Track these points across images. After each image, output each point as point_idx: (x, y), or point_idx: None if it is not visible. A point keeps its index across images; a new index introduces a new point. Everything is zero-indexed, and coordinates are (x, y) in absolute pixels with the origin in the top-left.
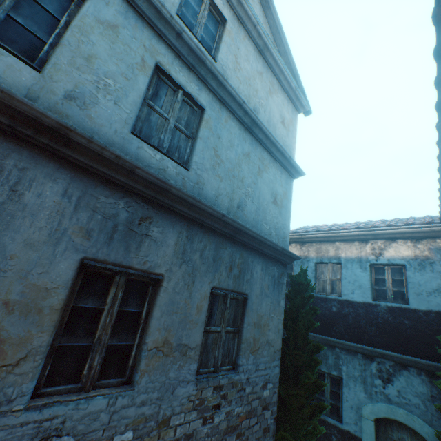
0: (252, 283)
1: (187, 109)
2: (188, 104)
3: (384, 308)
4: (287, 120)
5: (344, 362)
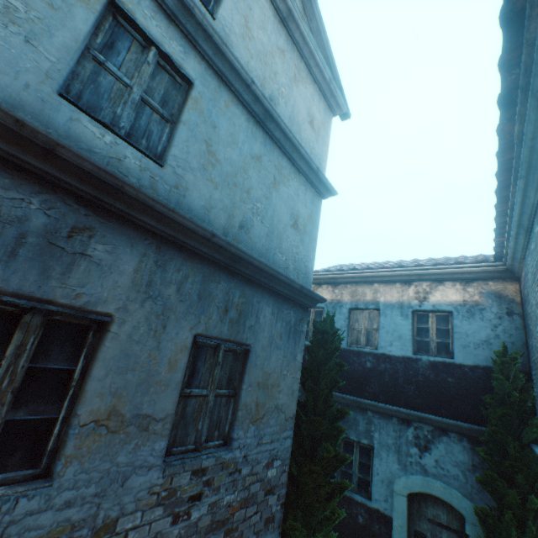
0: (258, 331)
1: (165, 78)
2: (167, 71)
3: (426, 363)
4: (318, 121)
5: (376, 428)
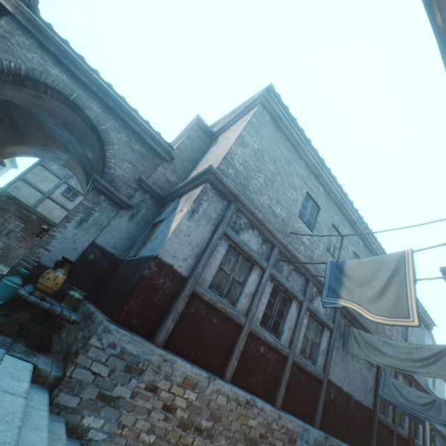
0: None
1: None
2: None
3: None
4: (443, 389)
5: None
